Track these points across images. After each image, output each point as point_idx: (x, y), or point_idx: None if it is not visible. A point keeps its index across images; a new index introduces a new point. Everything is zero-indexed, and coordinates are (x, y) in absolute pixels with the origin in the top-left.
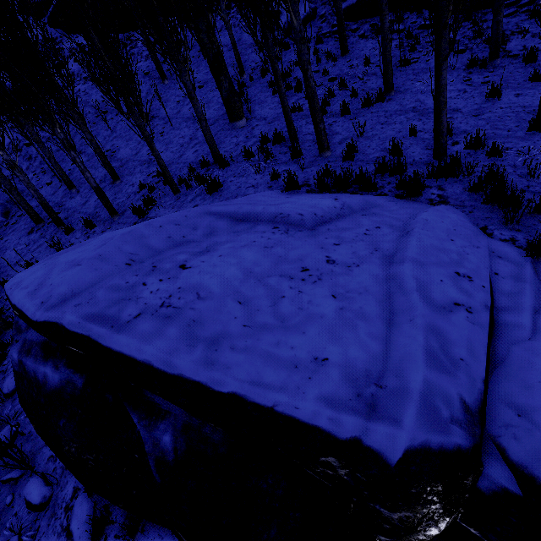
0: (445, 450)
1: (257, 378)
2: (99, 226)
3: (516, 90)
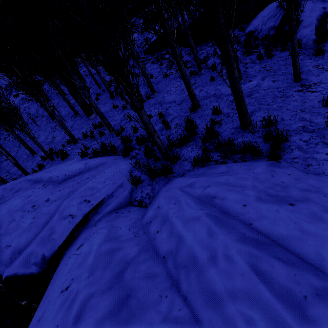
0: (26, 275)
1: None
2: None
3: (202, 87)
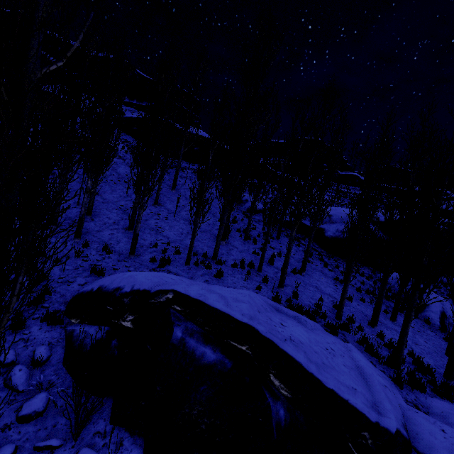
0: (404, 435)
1: (338, 386)
2: (114, 254)
3: (357, 302)
